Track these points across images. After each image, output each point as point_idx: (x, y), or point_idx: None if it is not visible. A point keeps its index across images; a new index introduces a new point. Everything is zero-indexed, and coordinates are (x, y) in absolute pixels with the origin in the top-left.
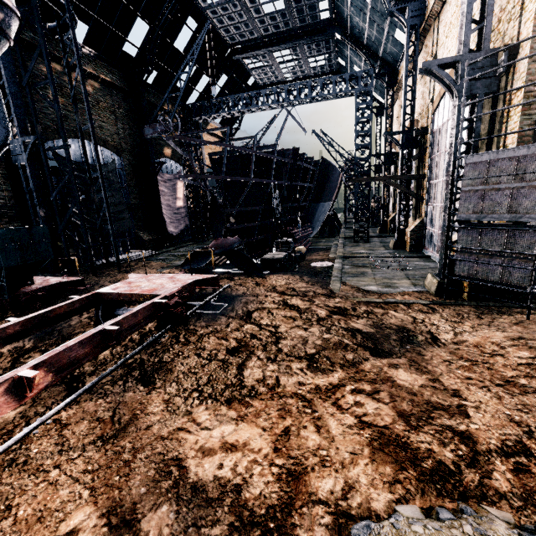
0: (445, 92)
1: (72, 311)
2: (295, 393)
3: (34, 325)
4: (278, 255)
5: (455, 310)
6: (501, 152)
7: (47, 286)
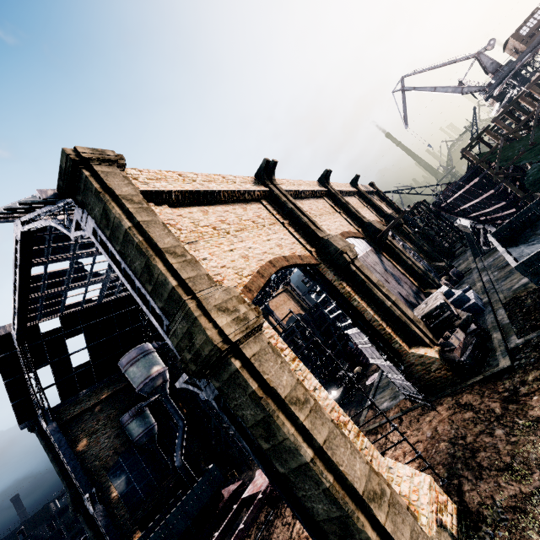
0: (352, 238)
1: (236, 516)
2: (306, 535)
3: (224, 532)
4: (338, 392)
5: (411, 417)
6: (352, 330)
7: (229, 496)
